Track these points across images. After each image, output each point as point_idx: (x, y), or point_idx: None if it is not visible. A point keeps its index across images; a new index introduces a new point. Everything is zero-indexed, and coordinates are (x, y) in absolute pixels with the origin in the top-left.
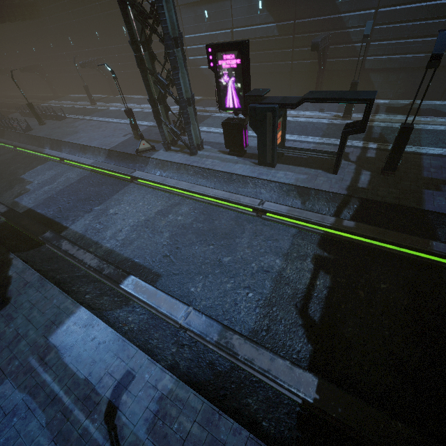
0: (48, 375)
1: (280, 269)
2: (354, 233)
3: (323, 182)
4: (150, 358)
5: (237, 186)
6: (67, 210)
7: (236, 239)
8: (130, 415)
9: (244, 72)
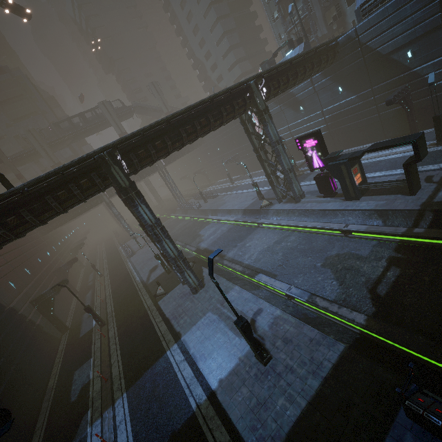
0: (225, 310)
1: (358, 267)
2: (423, 236)
3: (399, 203)
4: (270, 304)
5: (330, 218)
6: (223, 247)
7: (327, 252)
8: (261, 323)
9: (321, 146)
